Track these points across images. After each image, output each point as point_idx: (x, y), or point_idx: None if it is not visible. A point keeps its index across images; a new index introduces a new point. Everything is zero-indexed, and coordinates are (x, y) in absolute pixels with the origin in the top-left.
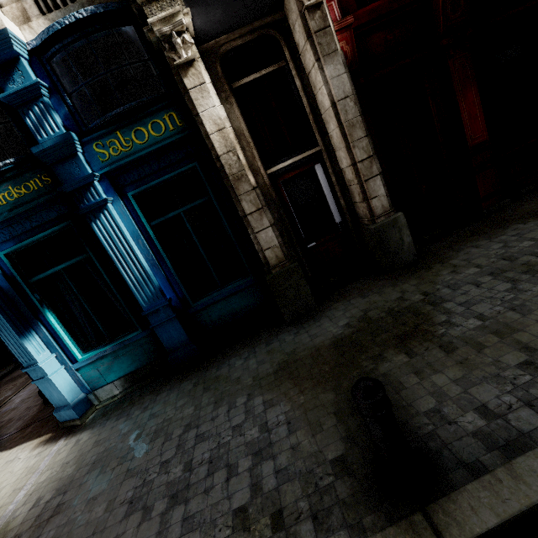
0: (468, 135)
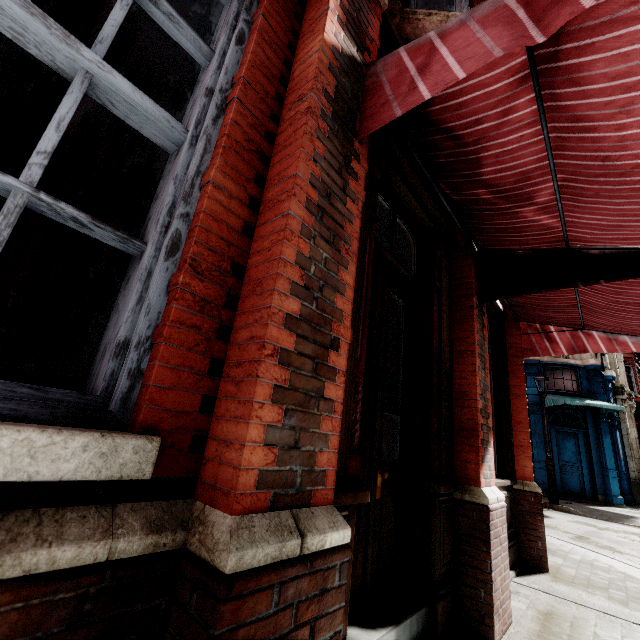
0: None
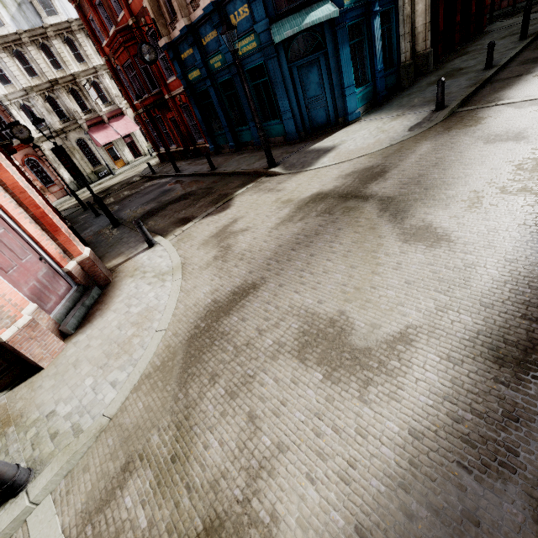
0: (439, 26)
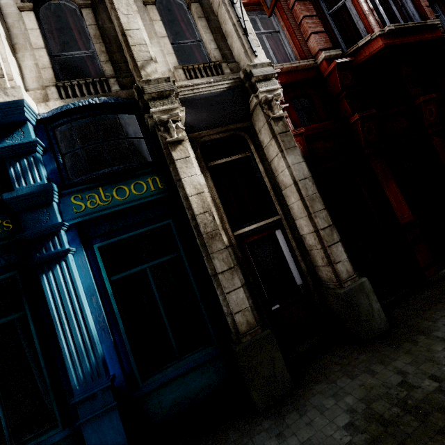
0: (398, 215)
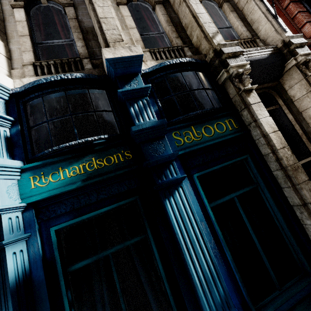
0: None
